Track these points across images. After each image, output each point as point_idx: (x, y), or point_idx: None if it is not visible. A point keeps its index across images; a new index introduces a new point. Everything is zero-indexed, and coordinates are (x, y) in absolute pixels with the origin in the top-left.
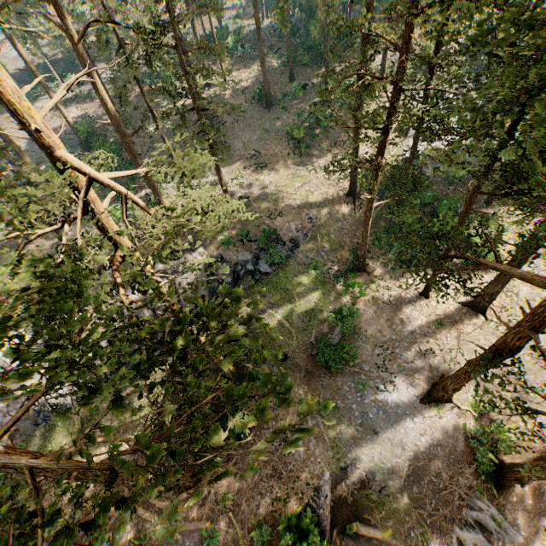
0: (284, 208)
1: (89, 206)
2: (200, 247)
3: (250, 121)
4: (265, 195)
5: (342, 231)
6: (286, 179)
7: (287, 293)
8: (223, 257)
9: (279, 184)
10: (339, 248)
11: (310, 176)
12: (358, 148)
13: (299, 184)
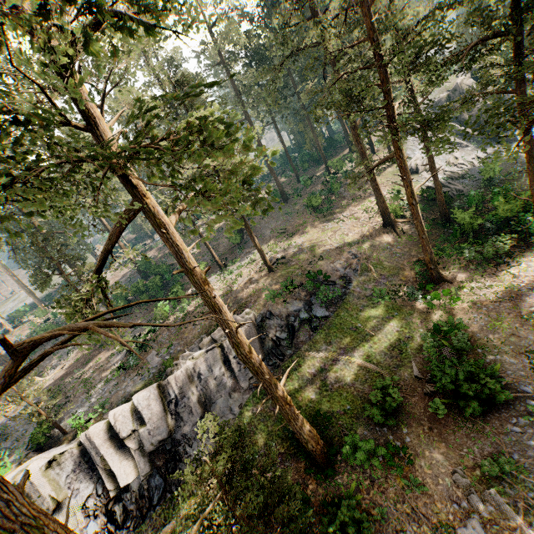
0: (323, 253)
1: (99, 122)
2: (246, 309)
3: (273, 215)
4: (301, 250)
5: (394, 256)
6: (316, 234)
7: (358, 332)
8: (272, 312)
9: (311, 239)
10: (400, 271)
11: (339, 225)
12: (374, 175)
13: (330, 233)
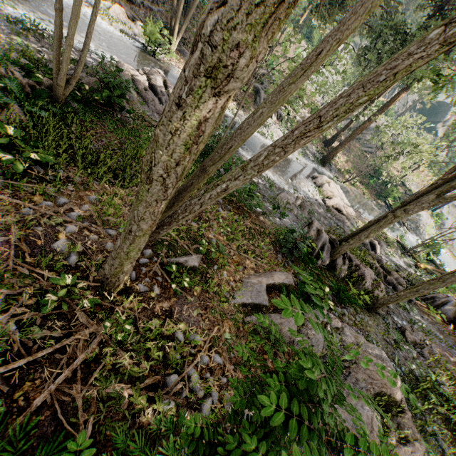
0: None
1: None
2: None
3: None
4: None
5: None
6: None
7: None
8: None
9: None
10: None
11: None
12: None
13: None
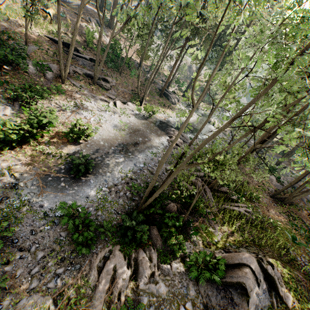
0: None
1: None
2: None
3: None
4: None
5: None
6: None
7: None
8: None
9: None
10: None
11: None
12: None
13: None
